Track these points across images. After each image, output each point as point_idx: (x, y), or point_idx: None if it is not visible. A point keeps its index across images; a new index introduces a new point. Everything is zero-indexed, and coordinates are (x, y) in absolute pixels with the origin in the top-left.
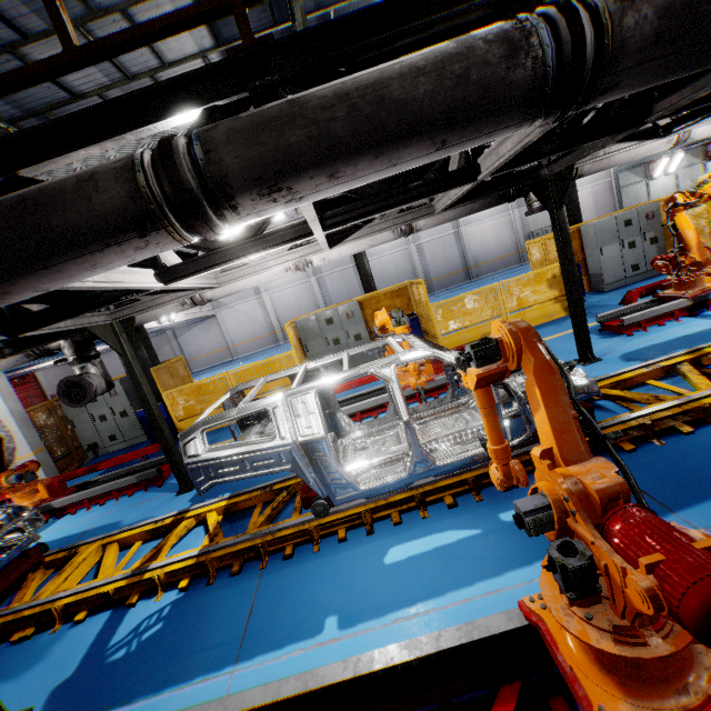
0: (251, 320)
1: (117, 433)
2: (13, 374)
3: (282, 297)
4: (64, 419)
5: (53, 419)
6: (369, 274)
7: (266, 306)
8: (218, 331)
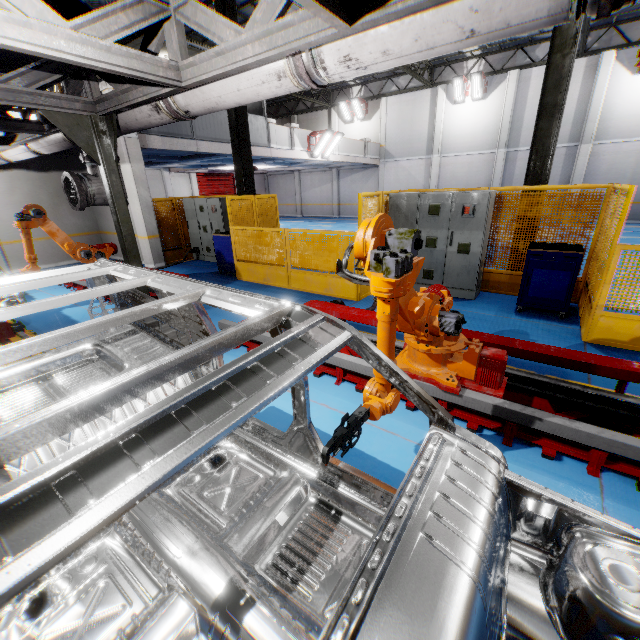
0: (410, 182)
1: (211, 247)
2: (217, 170)
3: (454, 165)
4: (184, 218)
5: (174, 215)
6: (547, 154)
7: (431, 170)
8: (375, 184)
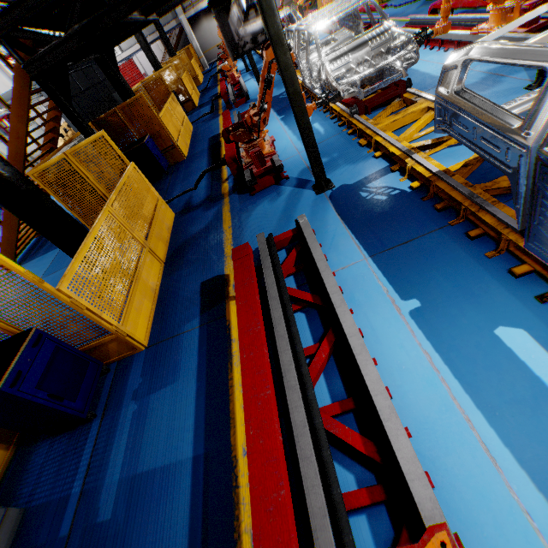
0: None
1: None
2: None
3: None
4: None
5: None
6: None
7: None
8: None
